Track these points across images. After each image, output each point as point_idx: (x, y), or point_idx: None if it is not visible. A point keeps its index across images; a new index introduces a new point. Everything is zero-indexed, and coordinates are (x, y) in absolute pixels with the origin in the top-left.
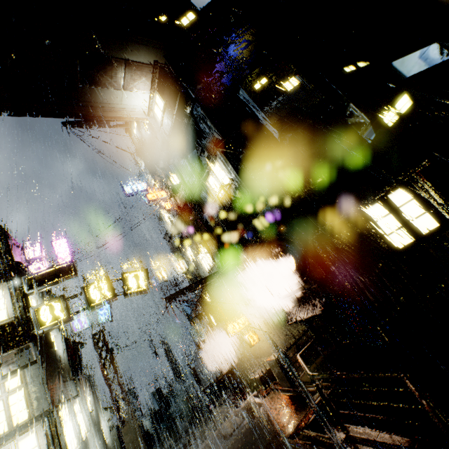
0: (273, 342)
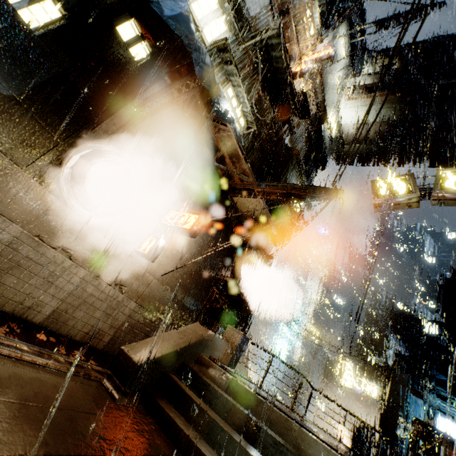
0: (152, 280)
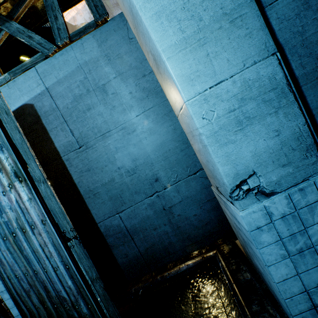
0: None
